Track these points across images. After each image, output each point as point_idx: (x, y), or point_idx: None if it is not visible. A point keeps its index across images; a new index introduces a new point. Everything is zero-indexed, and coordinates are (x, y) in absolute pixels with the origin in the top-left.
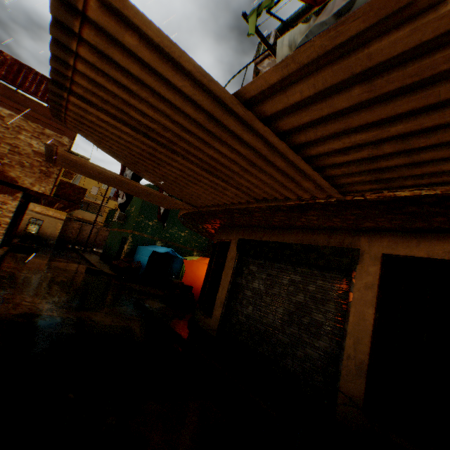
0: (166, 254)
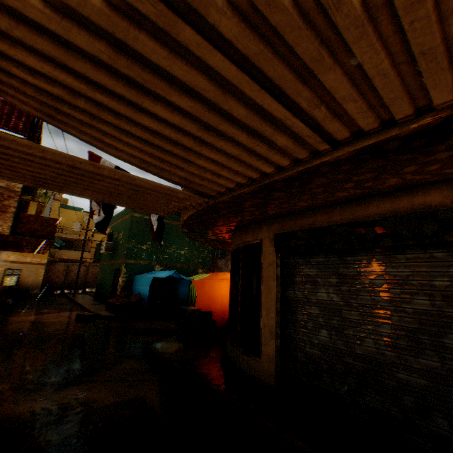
0: (169, 278)
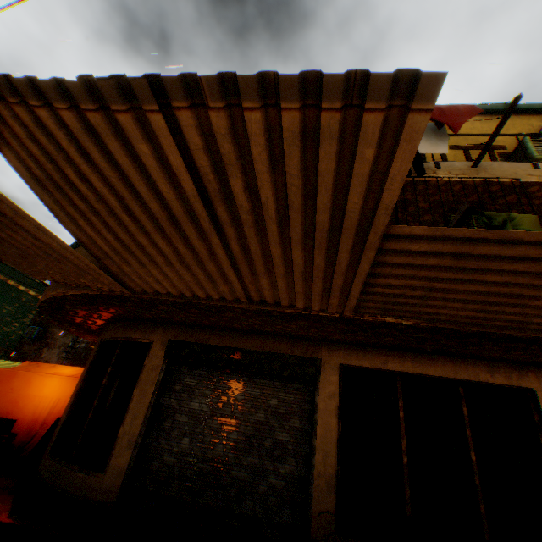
0: None
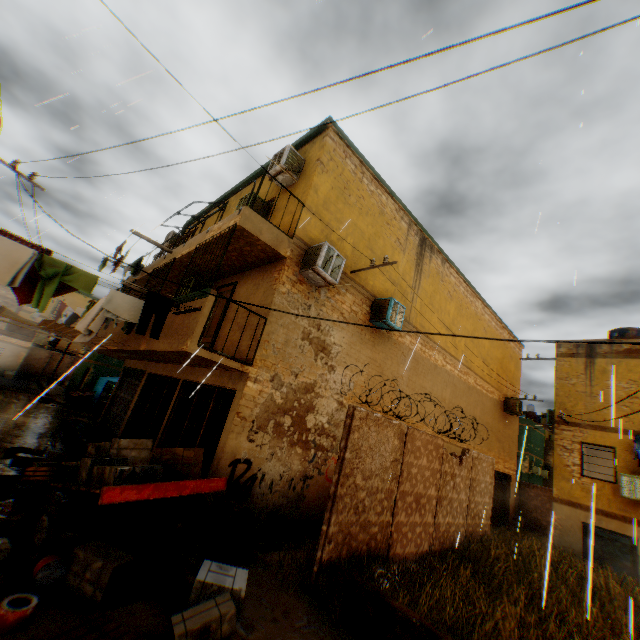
0: None
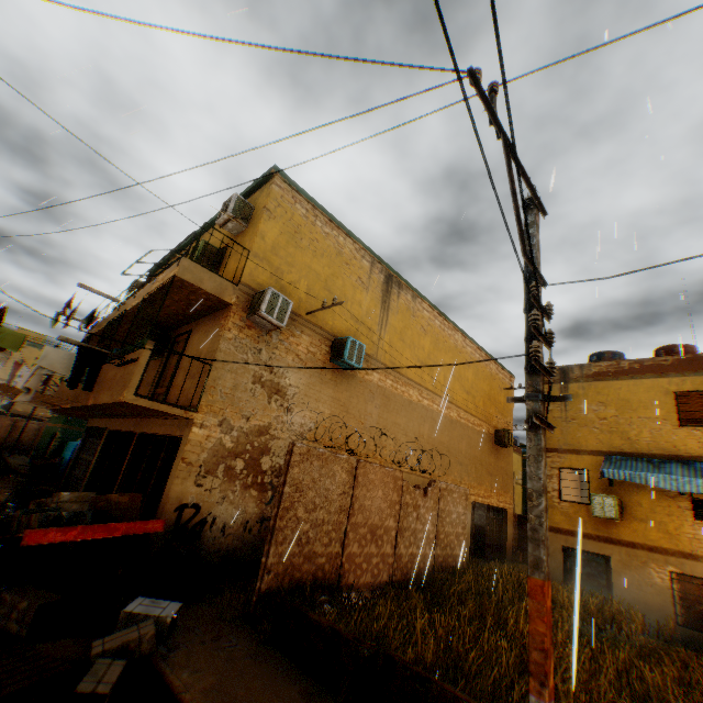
0: None
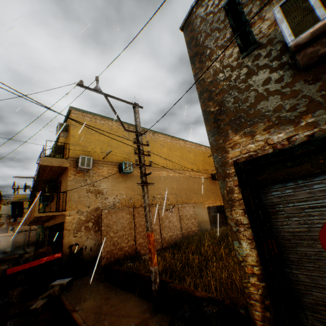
0: None
